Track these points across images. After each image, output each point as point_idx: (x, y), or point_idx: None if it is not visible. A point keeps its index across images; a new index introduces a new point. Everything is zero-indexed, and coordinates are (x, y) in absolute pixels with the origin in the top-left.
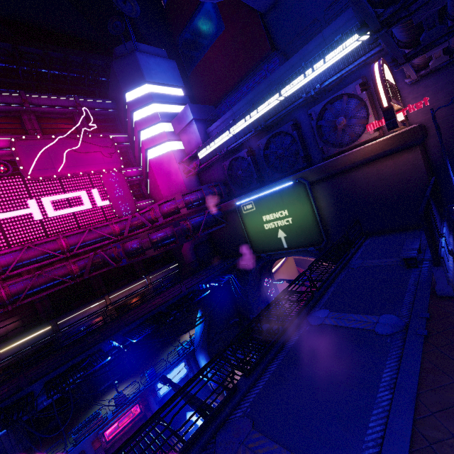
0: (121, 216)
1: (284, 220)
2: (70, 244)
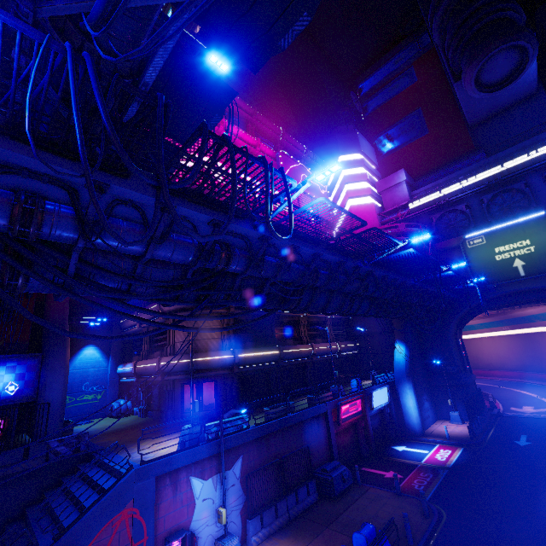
0: None
1: (524, 249)
2: None
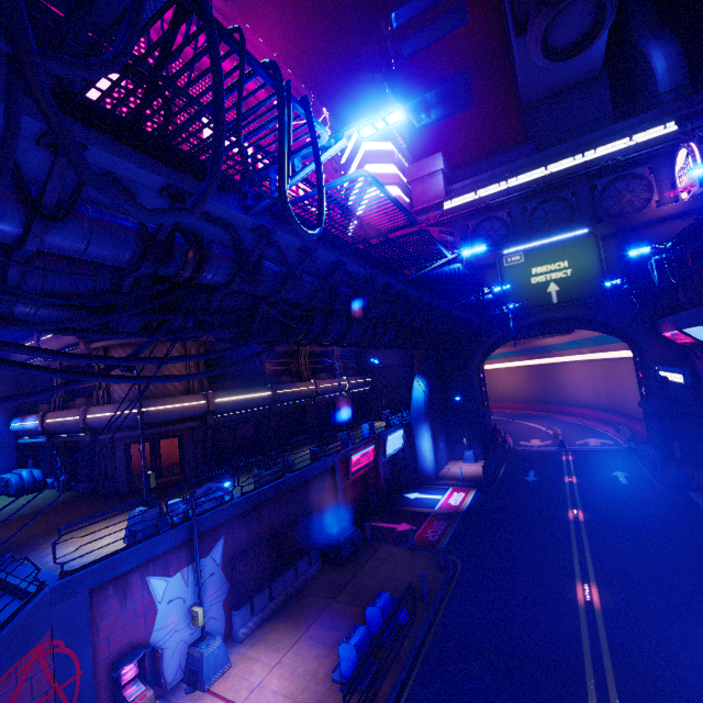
0: None
1: (561, 272)
2: None
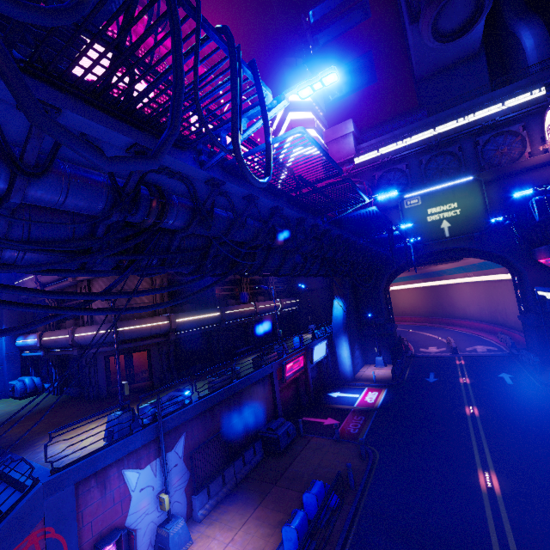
0: None
1: (452, 211)
2: None
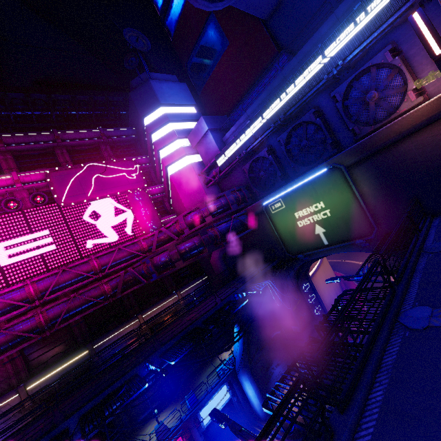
0: (148, 232)
1: (321, 213)
2: (102, 264)
